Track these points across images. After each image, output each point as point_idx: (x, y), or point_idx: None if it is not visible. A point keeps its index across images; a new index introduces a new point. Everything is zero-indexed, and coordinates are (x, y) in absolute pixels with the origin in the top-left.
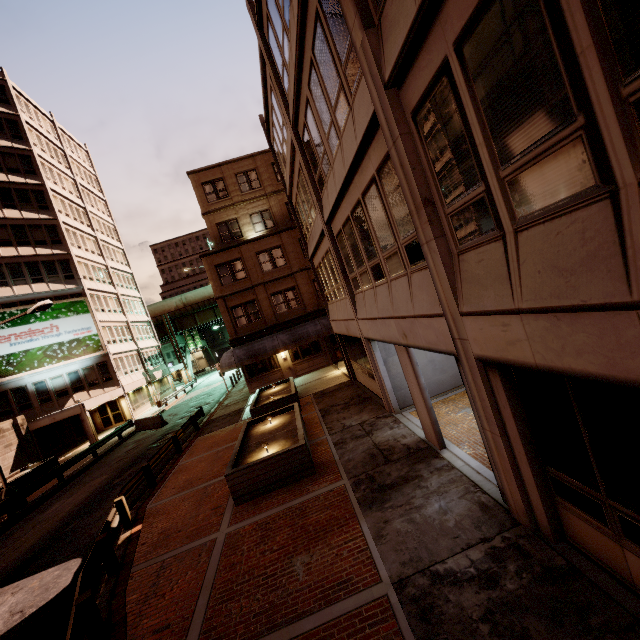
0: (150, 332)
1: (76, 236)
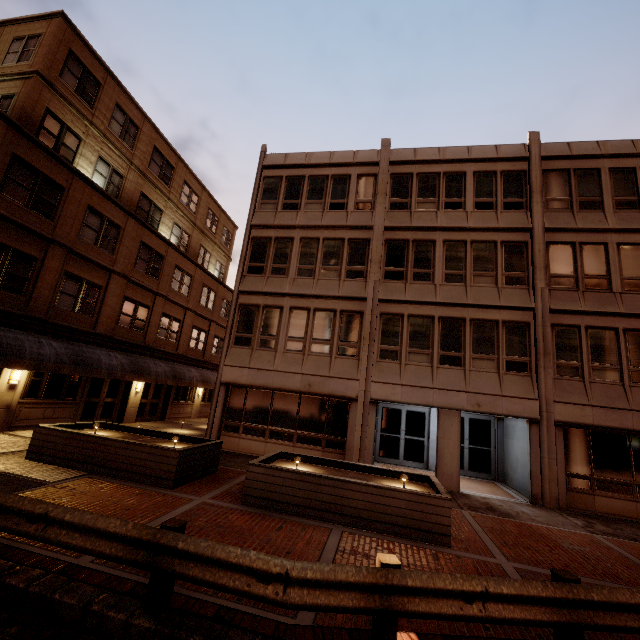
0: None
1: None
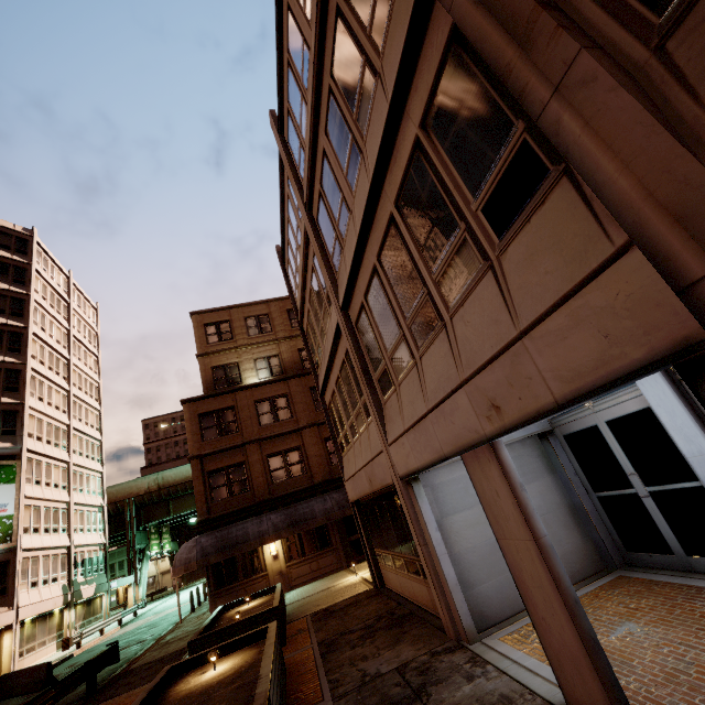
0: (99, 522)
1: (42, 386)
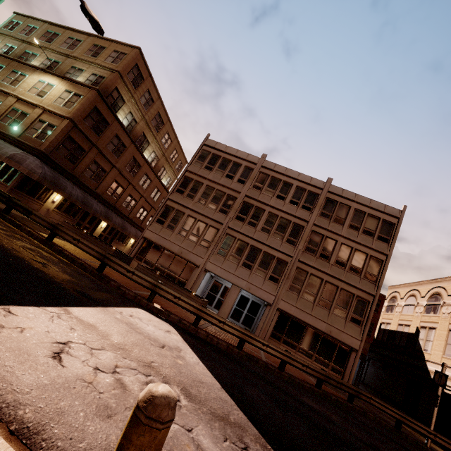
0: None
1: None
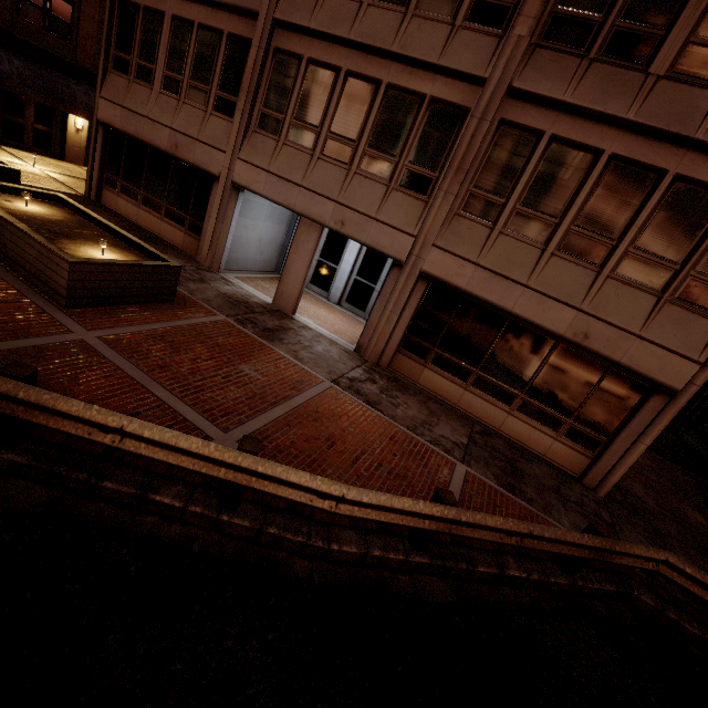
0: None
1: None
